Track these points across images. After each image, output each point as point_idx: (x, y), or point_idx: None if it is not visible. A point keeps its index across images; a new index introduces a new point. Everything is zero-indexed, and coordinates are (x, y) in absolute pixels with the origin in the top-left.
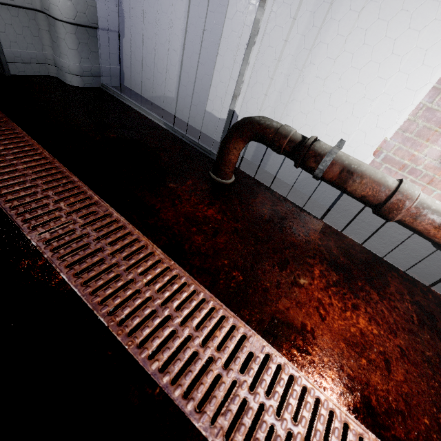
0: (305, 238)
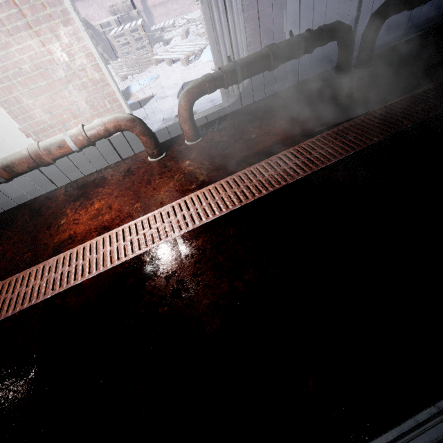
0: (57, 204)
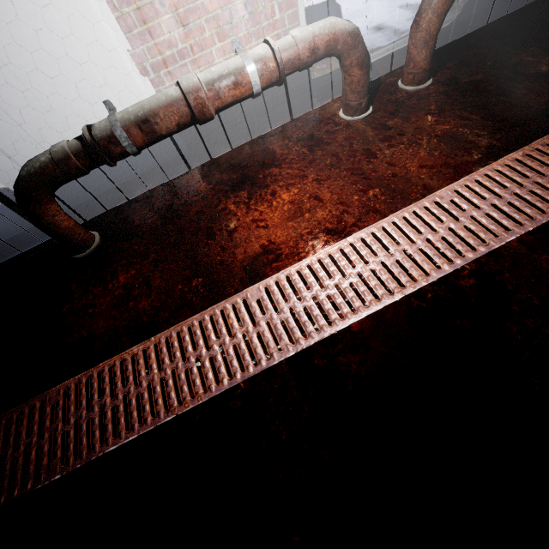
0: (199, 197)
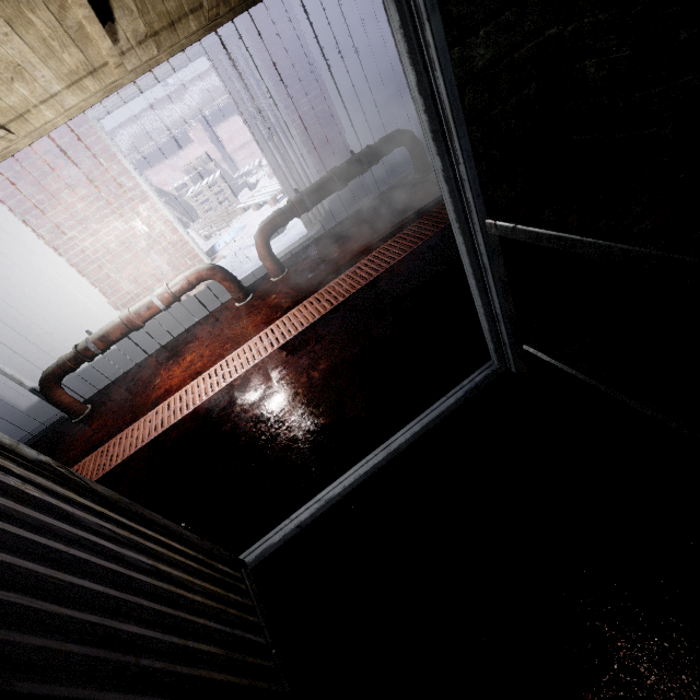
0: (150, 370)
